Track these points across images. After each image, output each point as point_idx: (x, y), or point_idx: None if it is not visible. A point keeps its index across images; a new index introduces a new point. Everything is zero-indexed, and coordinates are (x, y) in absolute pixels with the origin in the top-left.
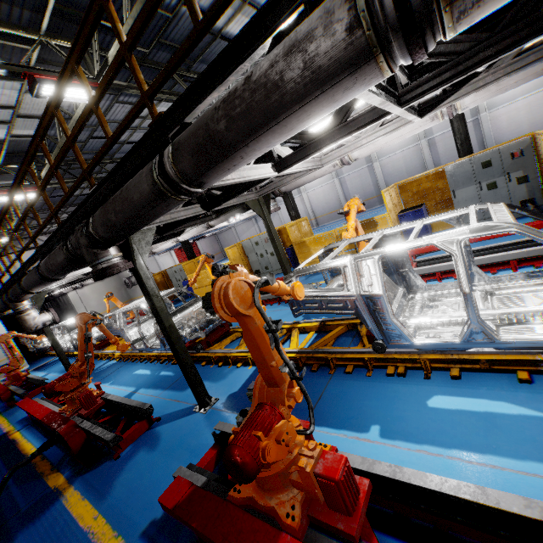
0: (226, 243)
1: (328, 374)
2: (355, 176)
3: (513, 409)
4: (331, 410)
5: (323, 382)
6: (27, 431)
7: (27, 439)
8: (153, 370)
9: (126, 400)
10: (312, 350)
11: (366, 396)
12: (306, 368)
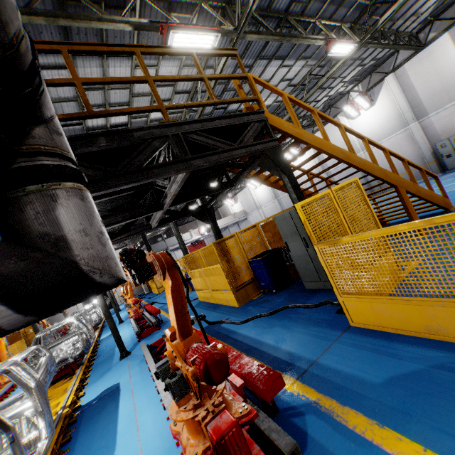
0: None
1: None
2: (287, 198)
3: None
4: None
5: None
6: None
7: None
8: None
9: None
10: None
11: None
12: None
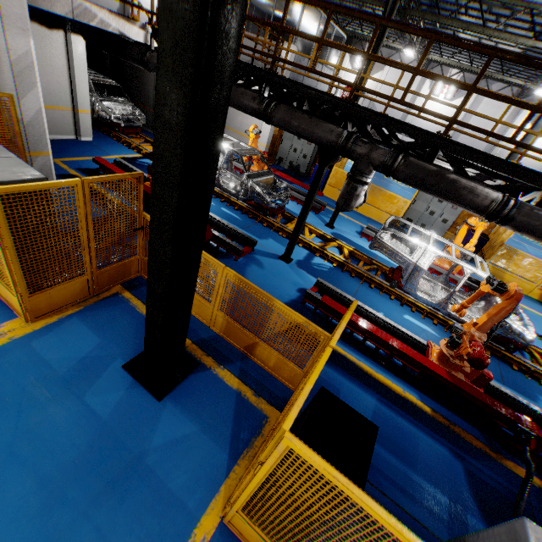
0: None
1: None
2: None
3: None
4: None
5: None
6: (340, 343)
7: (363, 363)
8: (437, 332)
9: (523, 401)
10: None
11: None
12: None
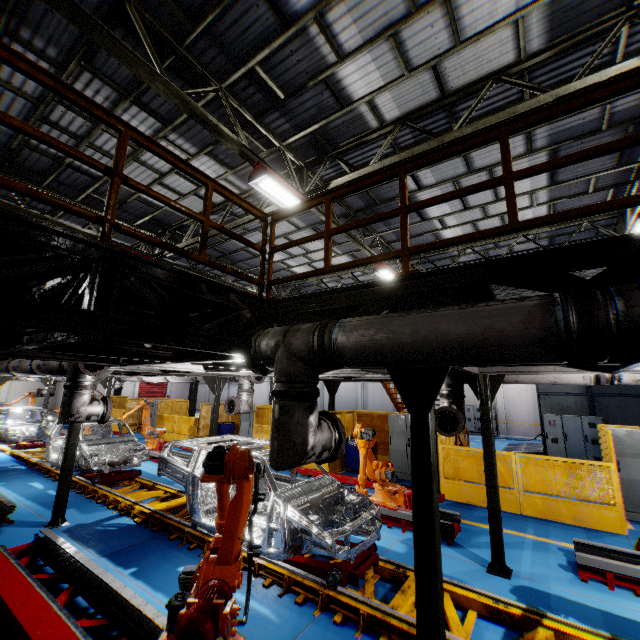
0: (198, 395)
1: (33, 472)
2: None
3: (42, 487)
4: (7, 478)
5: (25, 473)
6: None
7: None
8: None
9: None
10: (42, 461)
11: (24, 478)
12: (33, 469)
